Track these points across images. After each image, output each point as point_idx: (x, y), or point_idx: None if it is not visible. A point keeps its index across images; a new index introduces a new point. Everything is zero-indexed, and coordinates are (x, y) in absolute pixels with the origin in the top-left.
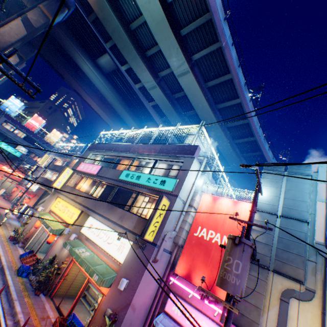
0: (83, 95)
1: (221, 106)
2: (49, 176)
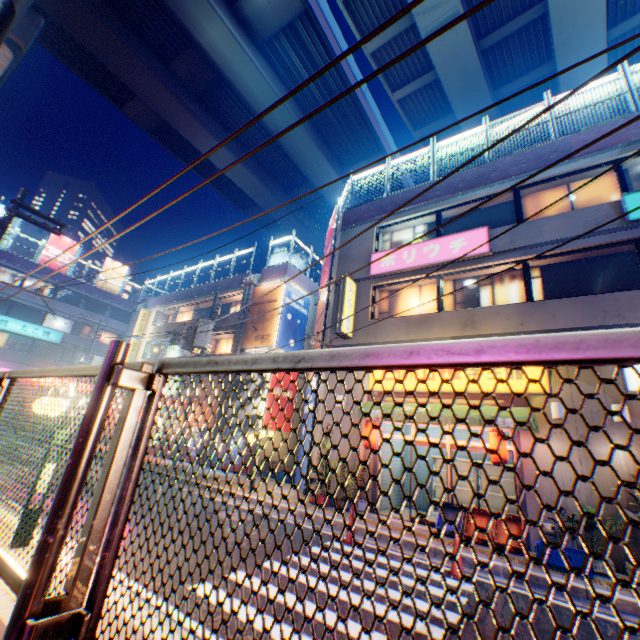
0: (190, 133)
1: (622, 28)
2: (181, 353)
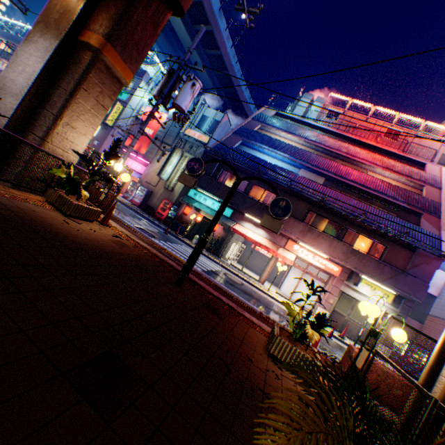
0: None
1: (197, 28)
2: None
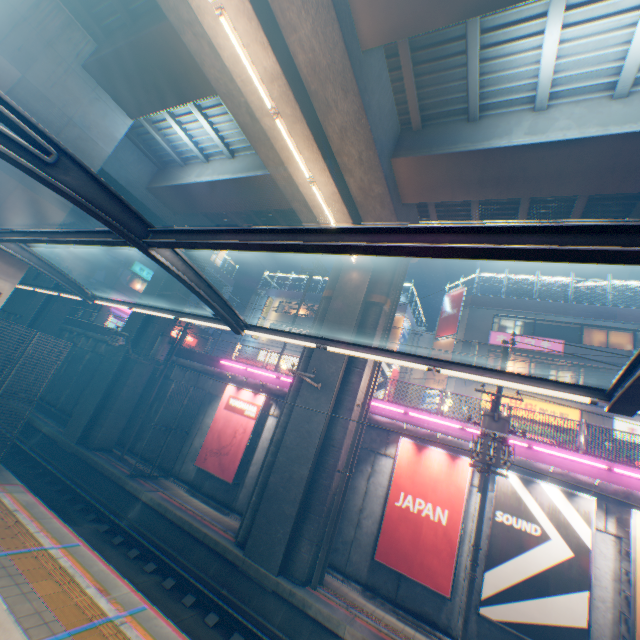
0: None
1: None
2: None
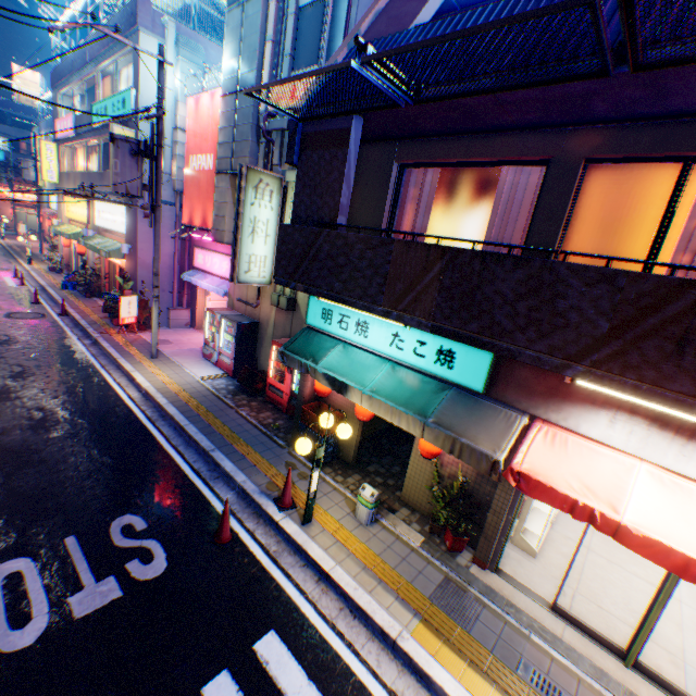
0: None
1: None
2: None
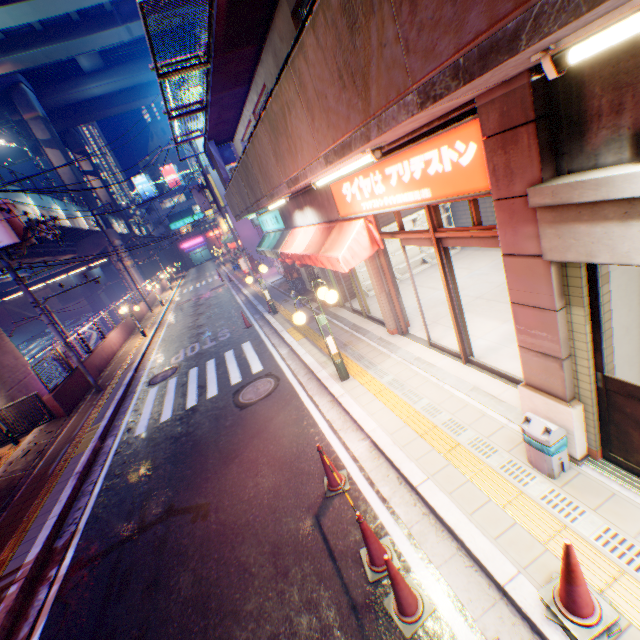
0: (138, 107)
1: None
2: None
